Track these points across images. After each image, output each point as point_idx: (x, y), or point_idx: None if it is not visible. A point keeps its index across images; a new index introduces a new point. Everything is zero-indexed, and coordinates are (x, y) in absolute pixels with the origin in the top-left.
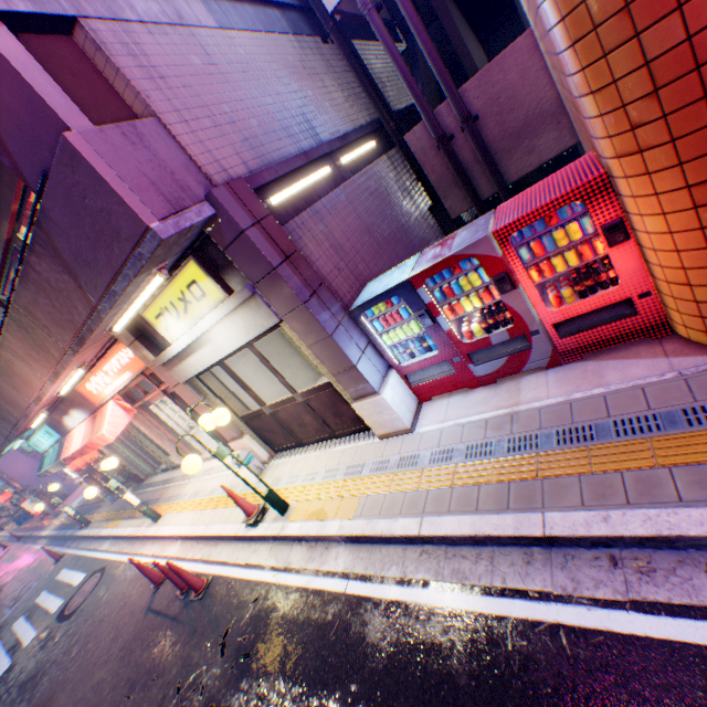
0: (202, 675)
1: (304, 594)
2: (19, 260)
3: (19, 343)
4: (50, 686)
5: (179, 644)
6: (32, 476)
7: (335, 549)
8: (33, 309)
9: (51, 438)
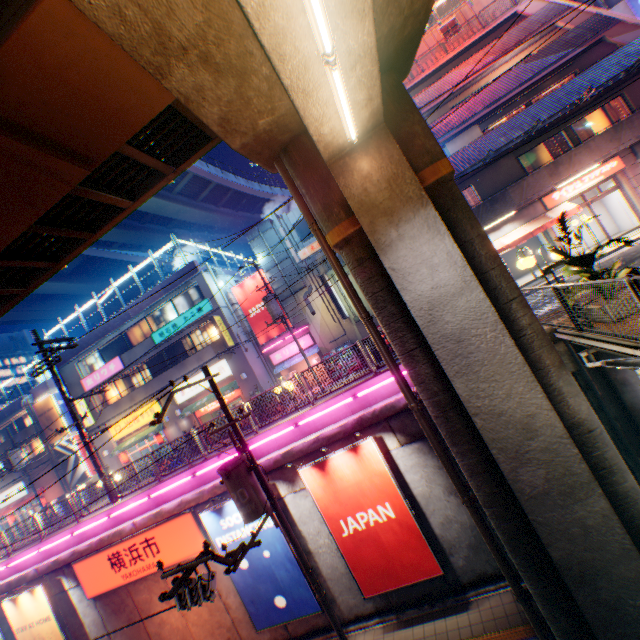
0: None
1: None
2: (545, 142)
3: (598, 141)
4: None
5: None
6: (262, 380)
7: None
8: (632, 121)
9: None
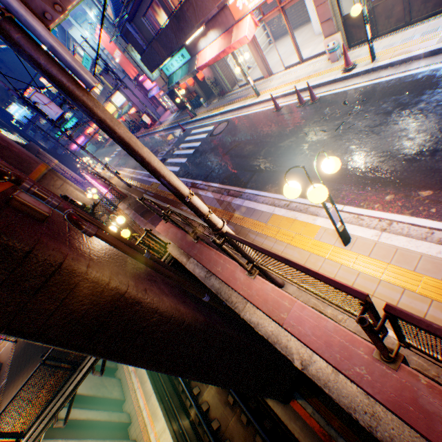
0: (336, 112)
1: (396, 80)
2: None
3: None
4: (231, 144)
5: (311, 113)
6: (142, 105)
7: (415, 63)
8: None
9: (181, 61)
